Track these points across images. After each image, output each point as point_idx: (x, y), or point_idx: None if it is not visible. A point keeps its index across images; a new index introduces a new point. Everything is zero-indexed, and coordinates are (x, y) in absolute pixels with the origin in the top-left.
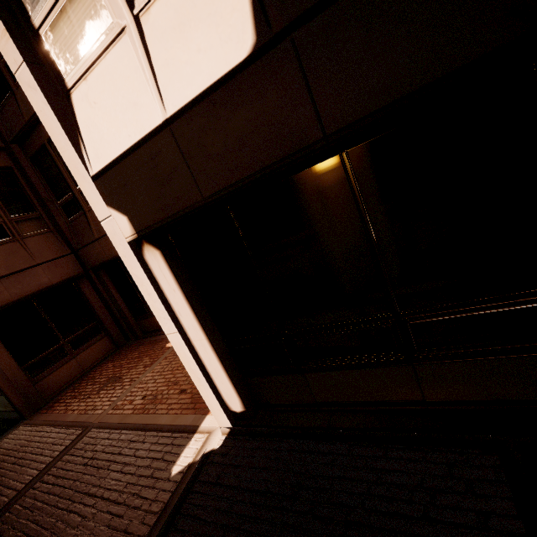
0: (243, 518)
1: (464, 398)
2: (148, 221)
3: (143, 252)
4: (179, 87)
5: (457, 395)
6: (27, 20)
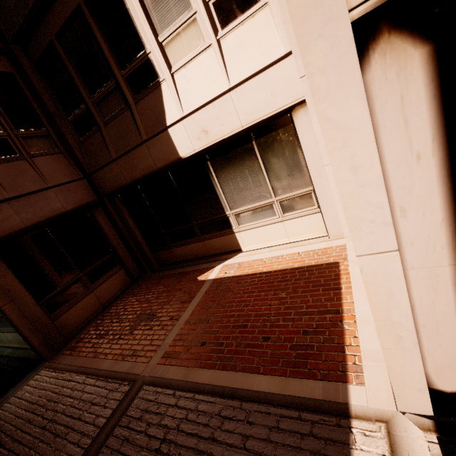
0: None
1: None
2: None
3: (365, 63)
4: None
5: None
6: None
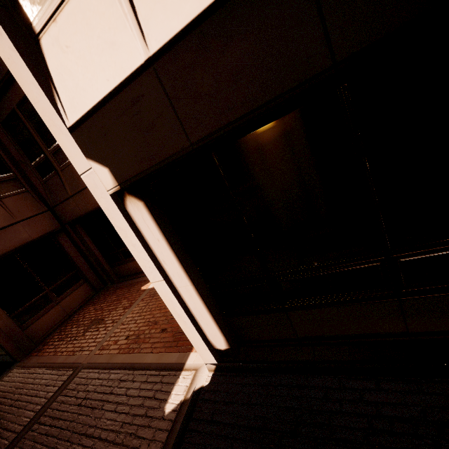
0: None
1: (448, 329)
2: (130, 171)
3: (126, 204)
4: (163, 19)
5: (442, 326)
6: None
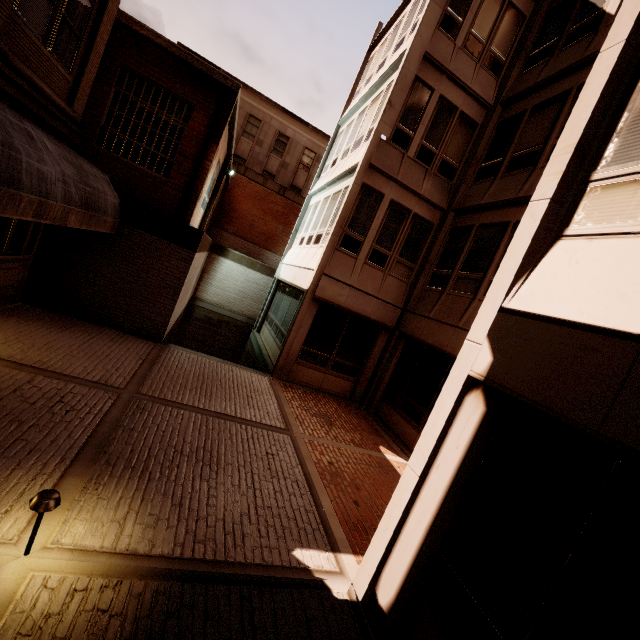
0: None
1: None
2: (508, 381)
3: (470, 393)
4: None
5: None
6: (589, 170)
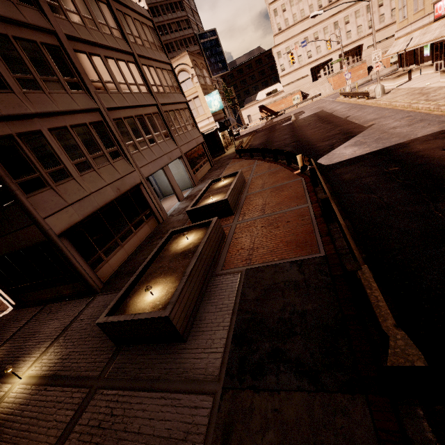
0: (2, 323)
1: (50, 296)
2: None
3: None
4: None
5: (49, 295)
6: None
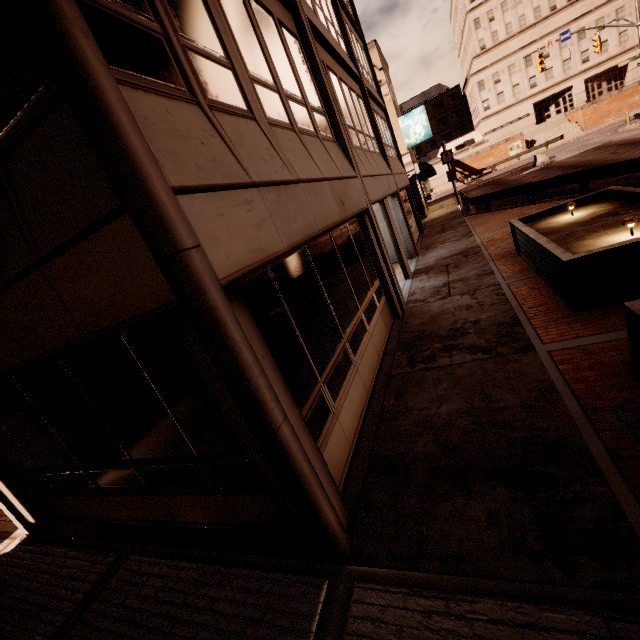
0: None
1: (135, 518)
2: None
3: None
4: None
5: (131, 516)
6: None
